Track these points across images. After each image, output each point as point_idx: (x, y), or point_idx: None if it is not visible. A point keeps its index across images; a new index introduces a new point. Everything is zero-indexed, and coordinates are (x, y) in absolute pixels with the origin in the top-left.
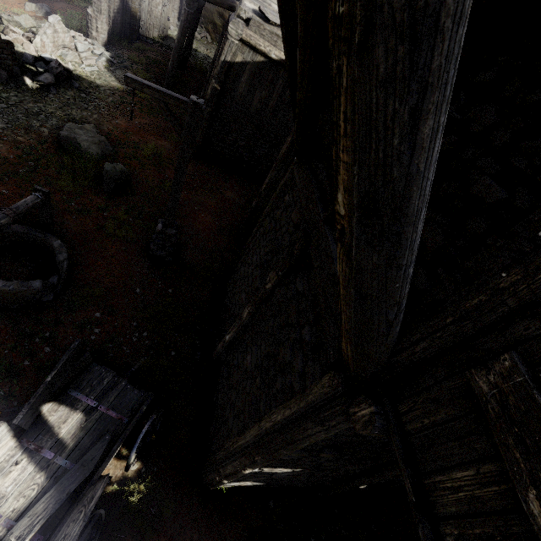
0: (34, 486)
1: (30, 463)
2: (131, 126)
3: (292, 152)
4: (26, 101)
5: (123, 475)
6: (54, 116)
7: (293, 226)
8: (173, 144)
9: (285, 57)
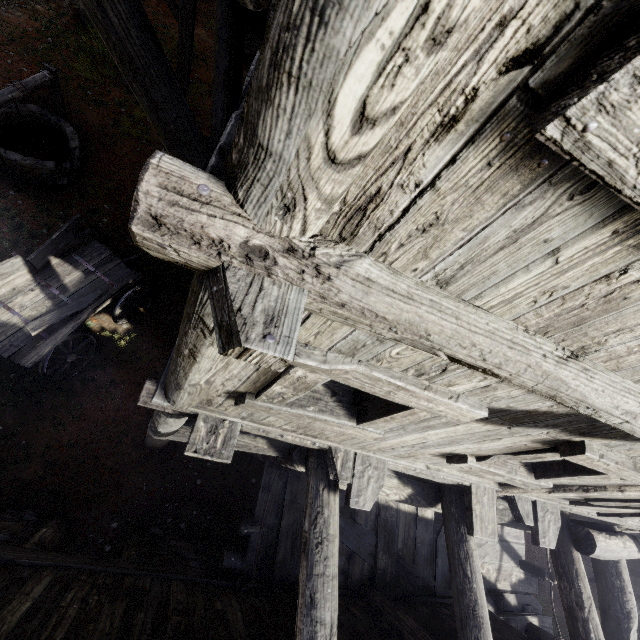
0: (44, 307)
1: (42, 293)
2: (164, 4)
3: None
4: None
5: (116, 329)
6: None
7: None
8: (212, 35)
9: None
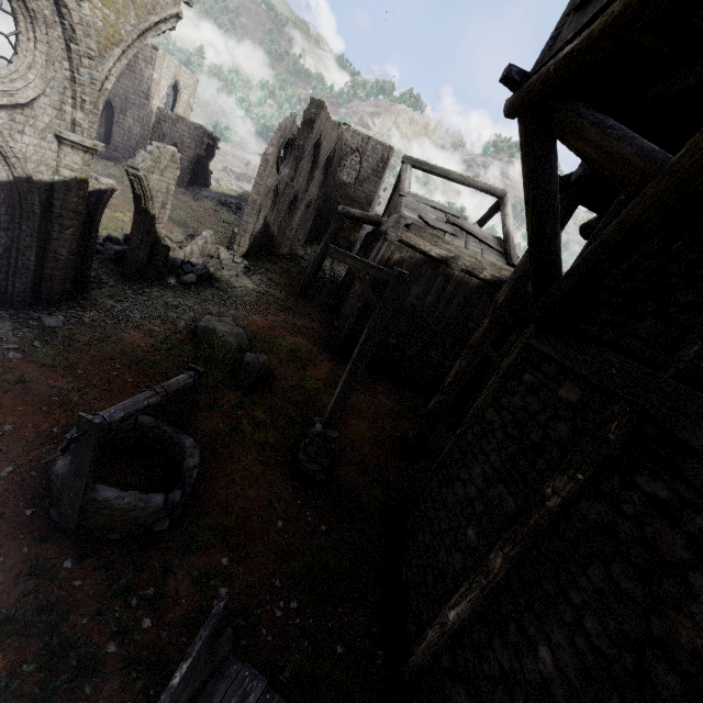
0: None
1: None
2: (267, 322)
3: (489, 336)
4: (167, 296)
5: None
6: (192, 309)
7: (570, 407)
8: (311, 342)
9: (528, 217)
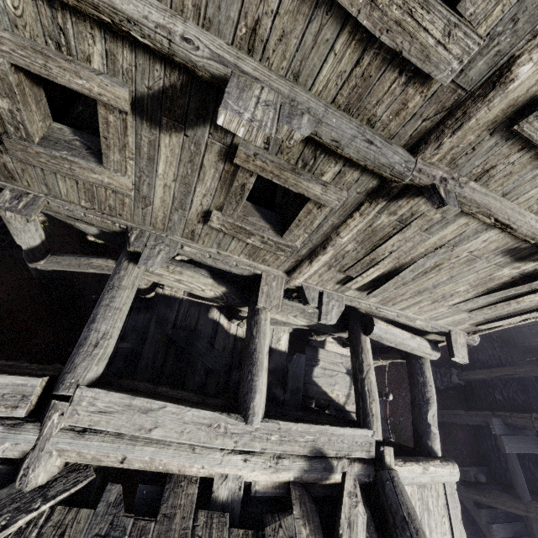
0: None
1: None
2: None
3: None
4: None
5: None
6: None
7: None
8: None
9: None
